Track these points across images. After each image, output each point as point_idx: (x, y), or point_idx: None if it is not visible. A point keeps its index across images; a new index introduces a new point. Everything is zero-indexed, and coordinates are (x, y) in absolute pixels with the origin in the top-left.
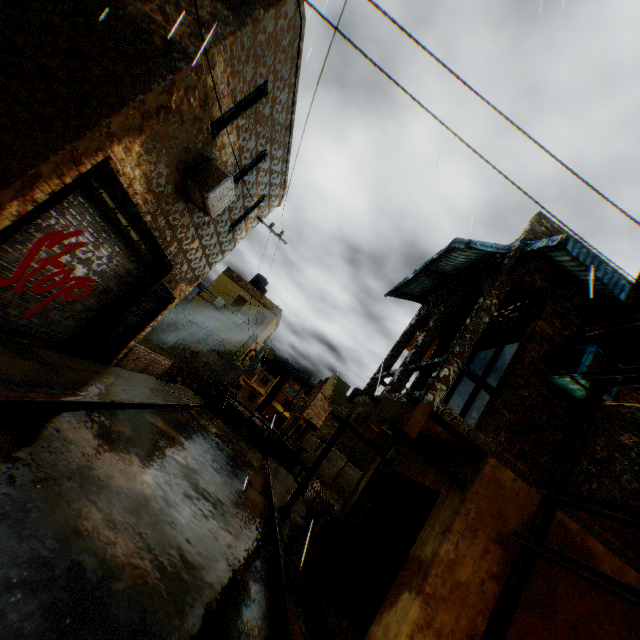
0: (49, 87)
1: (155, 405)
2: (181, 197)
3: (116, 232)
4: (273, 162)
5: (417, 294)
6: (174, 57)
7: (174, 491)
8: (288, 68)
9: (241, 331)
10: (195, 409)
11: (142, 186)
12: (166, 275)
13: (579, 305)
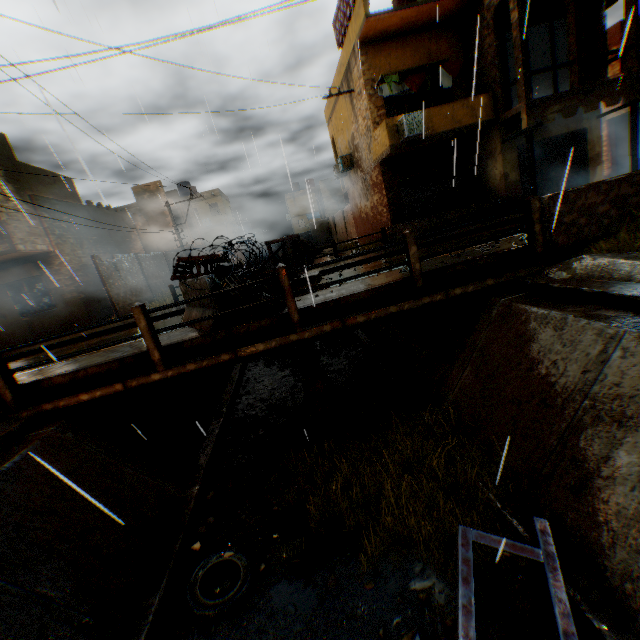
0: None
1: None
2: None
3: None
4: None
5: None
6: None
7: None
8: None
9: None
10: None
11: None
12: None
13: None
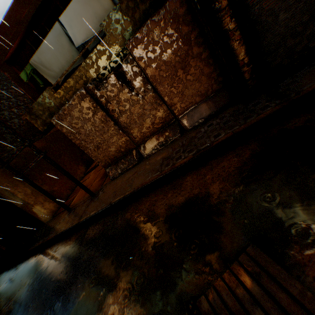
0: None
1: None
2: None
3: None
4: None
5: None
6: None
7: None
8: None
9: None
10: None
11: None
12: None
13: None
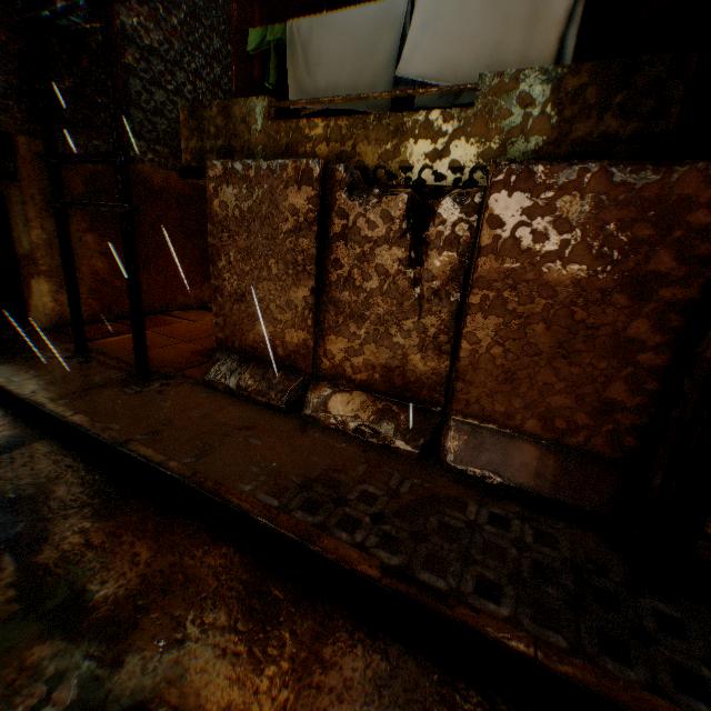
0: None
1: None
2: None
3: None
4: None
5: None
6: None
7: None
8: None
9: None
10: None
11: None
12: None
13: None
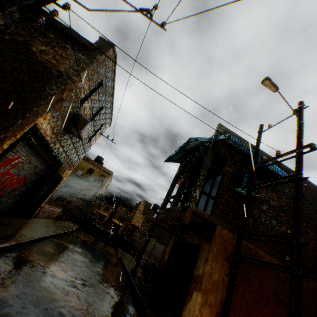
0: (6, 96)
1: (59, 234)
2: (67, 132)
3: (36, 153)
4: (106, 109)
5: (177, 159)
6: (63, 78)
7: (84, 274)
8: (111, 73)
9: (93, 186)
10: (76, 231)
11: (50, 132)
12: (60, 168)
13: (239, 158)
